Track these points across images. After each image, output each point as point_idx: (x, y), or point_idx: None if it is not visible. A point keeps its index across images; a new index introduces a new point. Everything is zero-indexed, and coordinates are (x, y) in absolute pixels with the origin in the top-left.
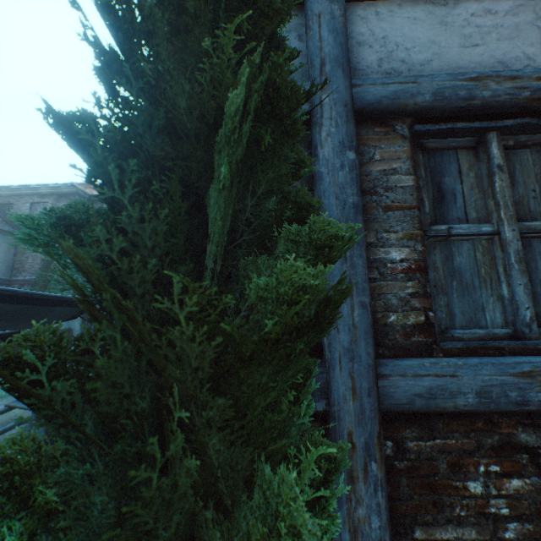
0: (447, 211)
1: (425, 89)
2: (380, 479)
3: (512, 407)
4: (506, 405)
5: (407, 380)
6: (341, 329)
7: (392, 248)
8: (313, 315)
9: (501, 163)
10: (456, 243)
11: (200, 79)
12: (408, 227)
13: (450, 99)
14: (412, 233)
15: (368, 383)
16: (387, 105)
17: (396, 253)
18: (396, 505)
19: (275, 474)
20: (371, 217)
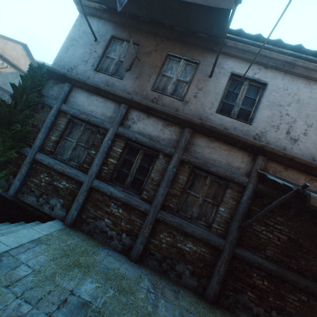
0: (70, 135)
1: (73, 111)
2: (28, 167)
3: (51, 166)
4: (50, 166)
5: (40, 156)
6: (35, 145)
7: (53, 137)
8: (2, 132)
9: (82, 130)
10: (68, 141)
11: (12, 104)
12: (58, 134)
13: (75, 115)
14: (58, 136)
15: (34, 154)
16: (65, 111)
17: (53, 138)
18: (31, 173)
19: (1, 148)
20: (54, 130)
